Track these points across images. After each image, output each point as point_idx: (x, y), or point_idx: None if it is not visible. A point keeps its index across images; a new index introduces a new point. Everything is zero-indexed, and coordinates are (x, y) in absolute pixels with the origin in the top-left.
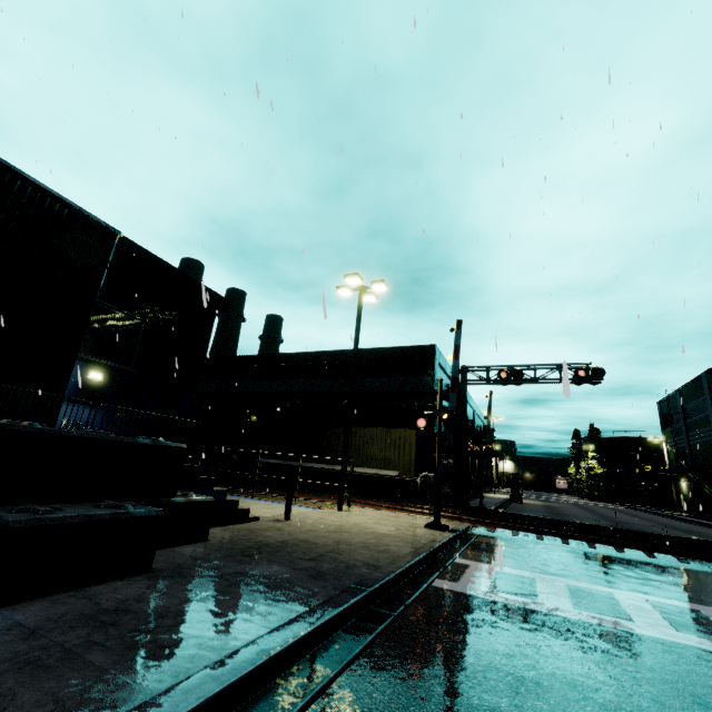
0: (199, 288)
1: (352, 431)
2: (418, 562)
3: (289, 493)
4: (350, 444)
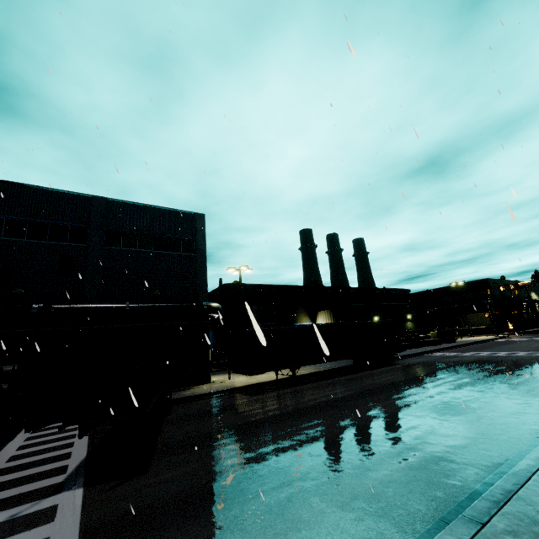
0: (404, 290)
1: (464, 316)
2: (490, 339)
3: (460, 335)
4: (465, 320)
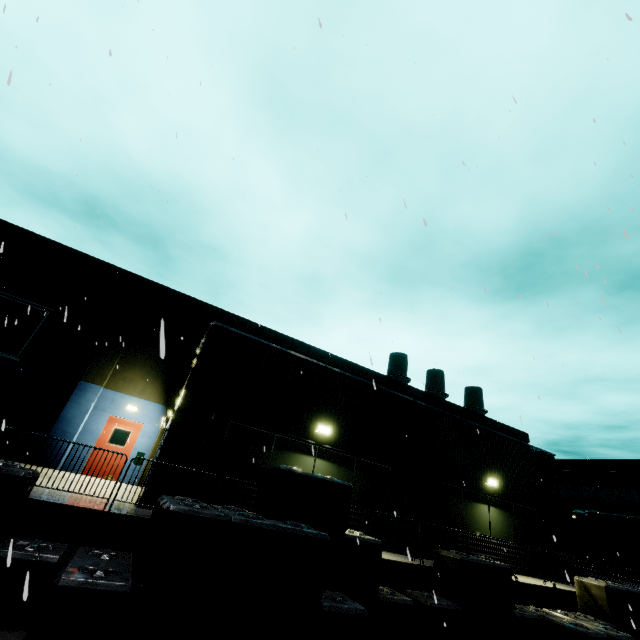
0: (510, 430)
1: None
2: None
3: None
4: None
